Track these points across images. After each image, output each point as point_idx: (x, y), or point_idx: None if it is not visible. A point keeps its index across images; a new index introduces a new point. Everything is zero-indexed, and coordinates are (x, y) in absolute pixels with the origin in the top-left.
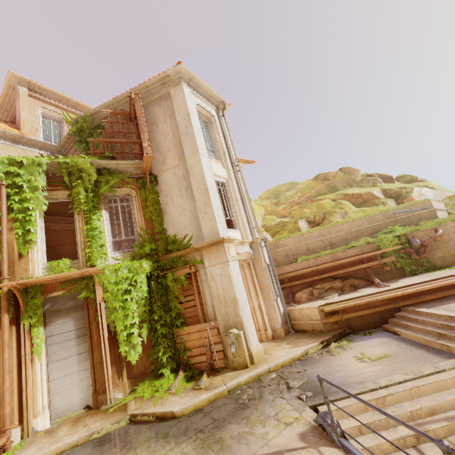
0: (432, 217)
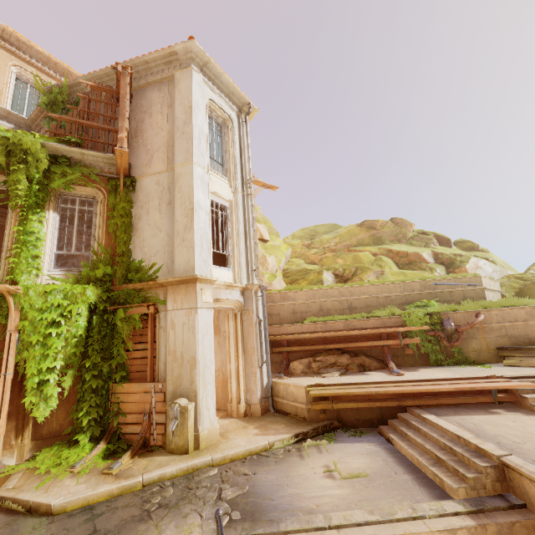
0: (479, 297)
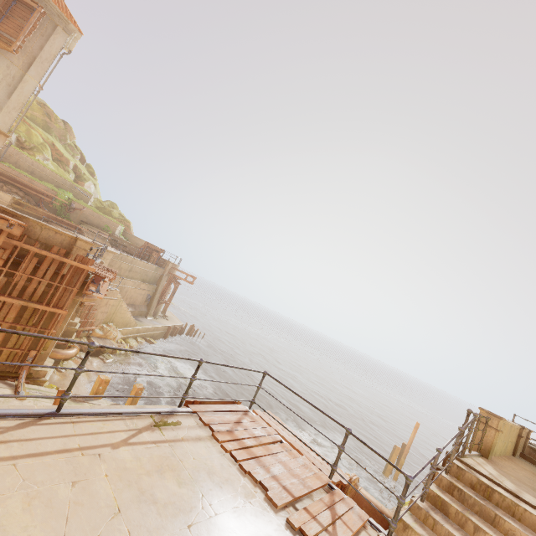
0: (86, 202)
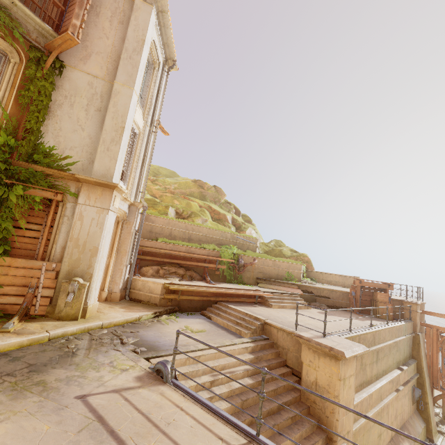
0: (254, 250)
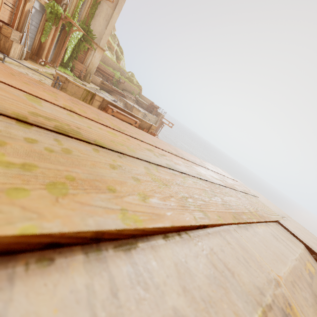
0: (124, 77)
